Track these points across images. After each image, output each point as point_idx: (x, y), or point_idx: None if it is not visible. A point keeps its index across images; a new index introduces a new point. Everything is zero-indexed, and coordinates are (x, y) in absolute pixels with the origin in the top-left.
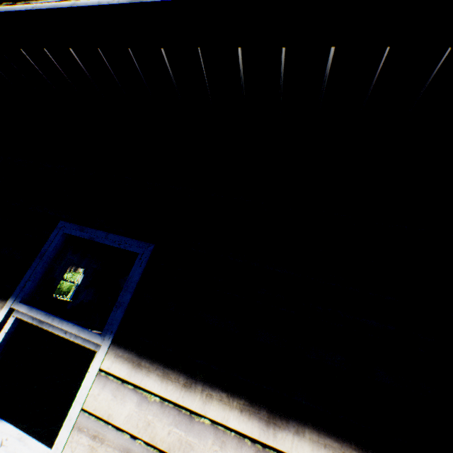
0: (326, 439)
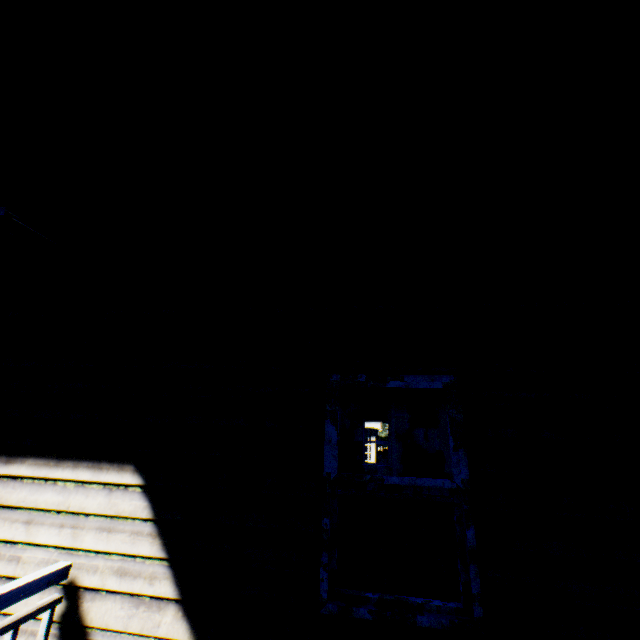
0: (38, 461)
